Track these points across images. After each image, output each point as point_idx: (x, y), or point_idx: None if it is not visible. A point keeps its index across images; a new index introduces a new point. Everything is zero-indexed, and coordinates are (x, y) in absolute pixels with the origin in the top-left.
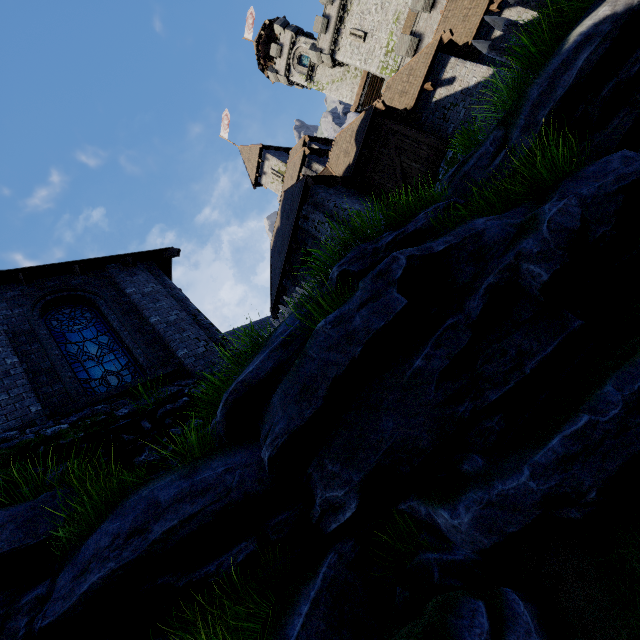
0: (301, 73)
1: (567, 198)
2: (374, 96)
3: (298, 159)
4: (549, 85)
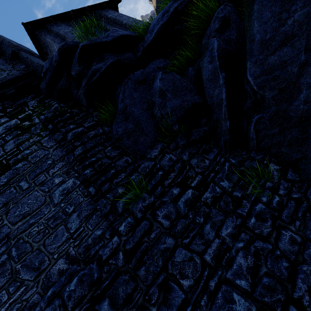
0: None
1: None
2: None
3: None
4: None
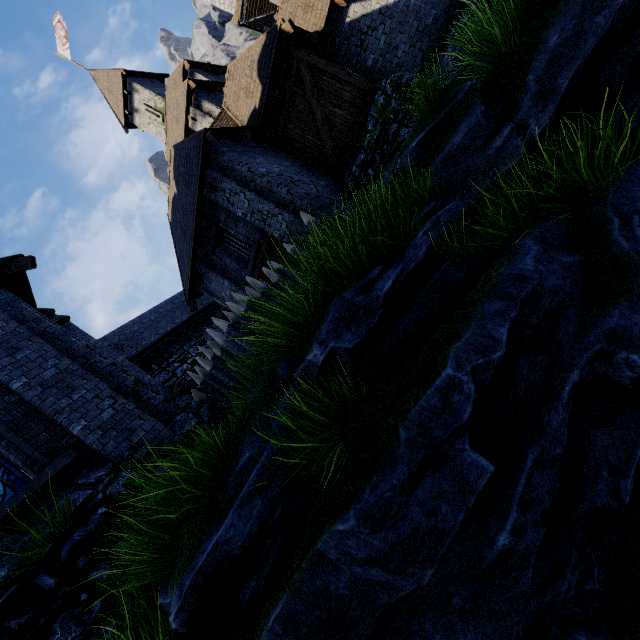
0: None
1: (639, 224)
2: (259, 4)
3: (181, 95)
4: (575, 30)
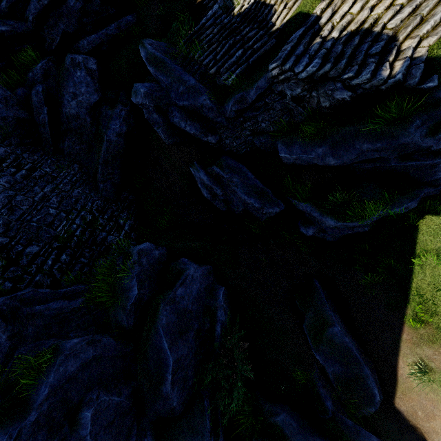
0: None
1: None
2: None
3: None
4: None
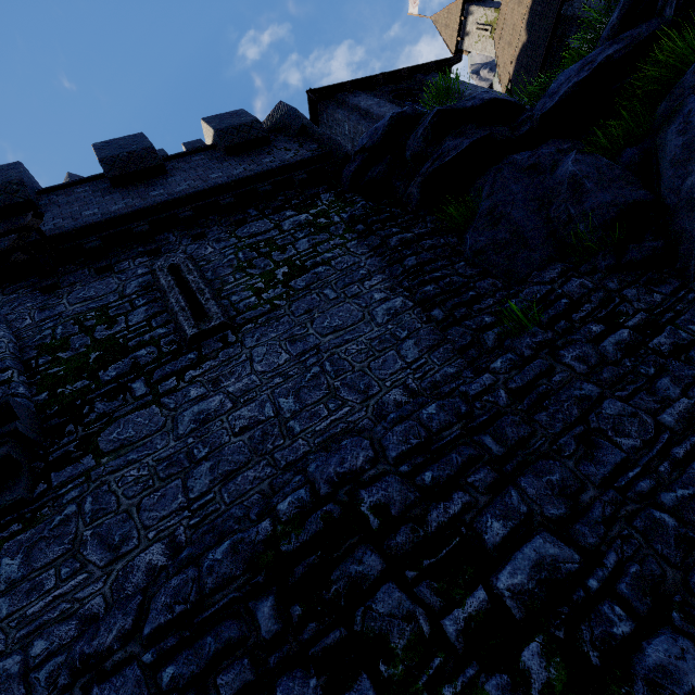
0: None
1: None
2: None
3: None
4: None
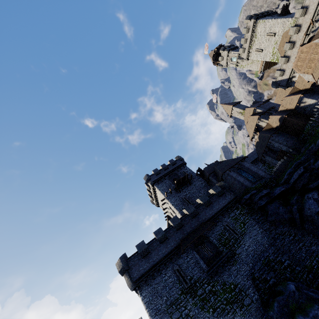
0: (233, 64)
1: None
2: (268, 66)
3: (255, 118)
4: None
